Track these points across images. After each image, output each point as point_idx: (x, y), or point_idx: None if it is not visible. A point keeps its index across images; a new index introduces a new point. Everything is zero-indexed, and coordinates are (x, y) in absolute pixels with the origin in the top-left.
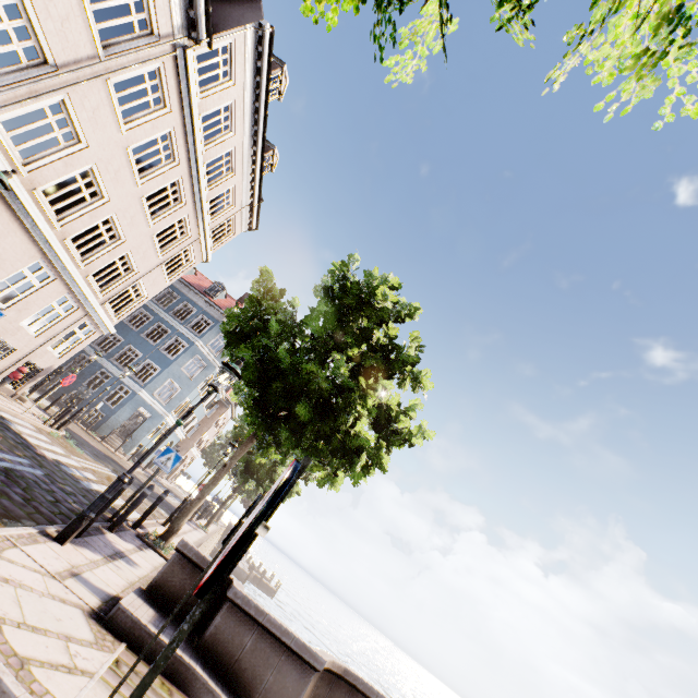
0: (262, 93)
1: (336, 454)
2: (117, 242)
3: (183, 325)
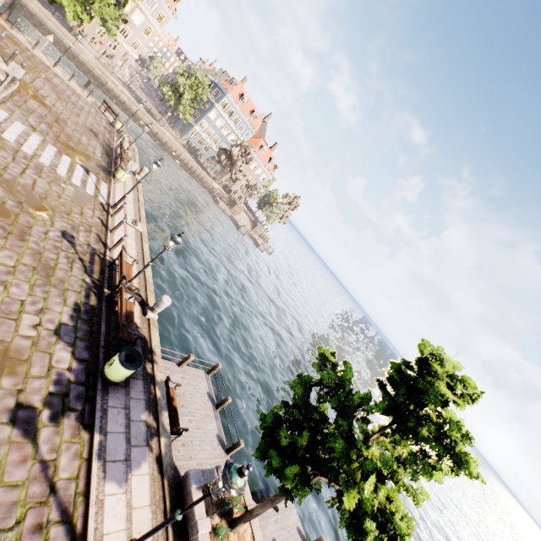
0: None
1: None
2: None
3: None
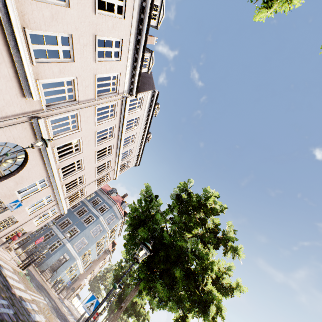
0: (150, 113)
1: (193, 304)
2: (80, 170)
3: (95, 208)
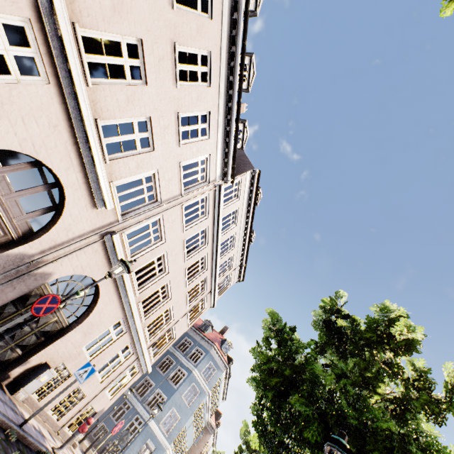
0: (252, 202)
1: None
2: (166, 300)
3: (184, 356)
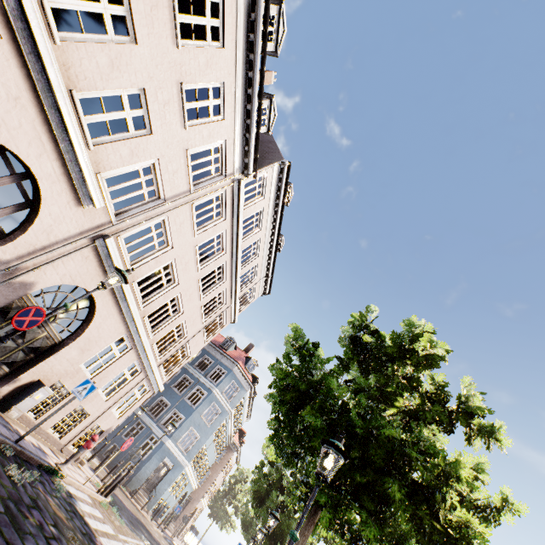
0: (280, 201)
1: None
2: (177, 314)
3: (203, 375)
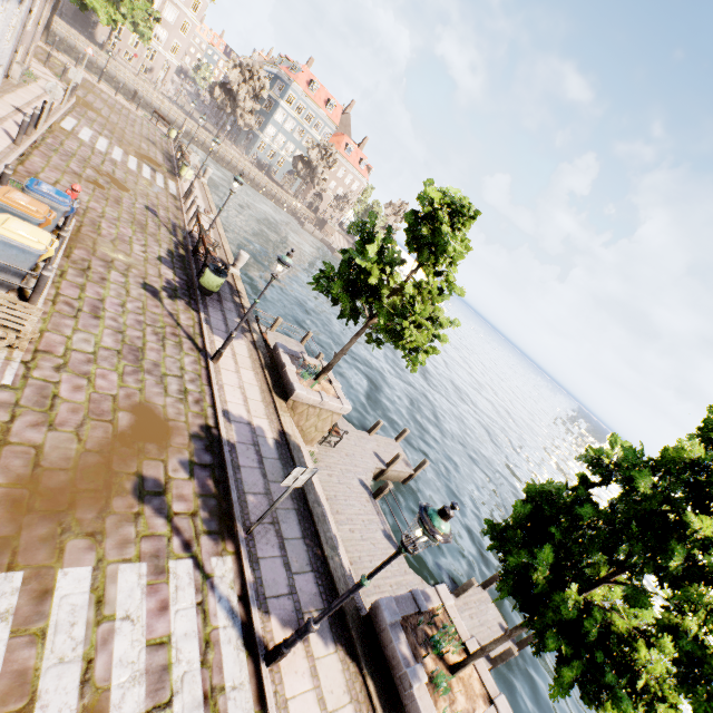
0: None
1: None
2: None
3: None
